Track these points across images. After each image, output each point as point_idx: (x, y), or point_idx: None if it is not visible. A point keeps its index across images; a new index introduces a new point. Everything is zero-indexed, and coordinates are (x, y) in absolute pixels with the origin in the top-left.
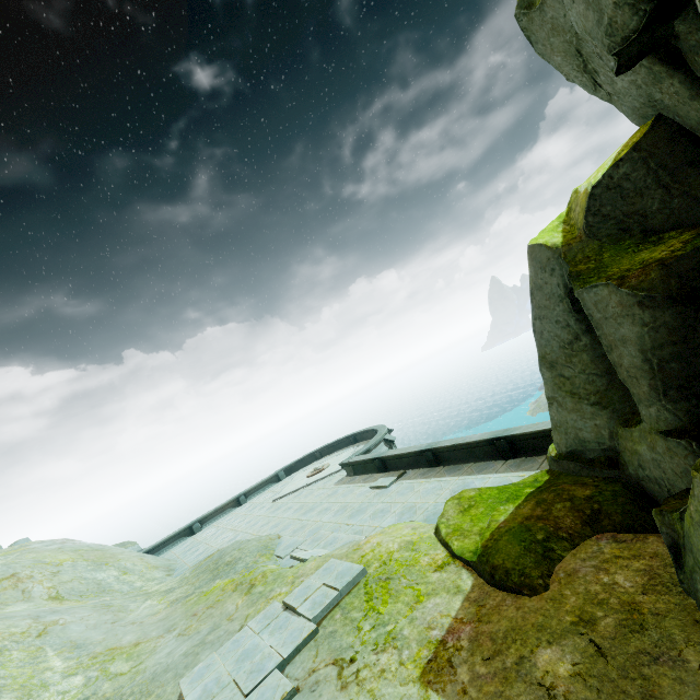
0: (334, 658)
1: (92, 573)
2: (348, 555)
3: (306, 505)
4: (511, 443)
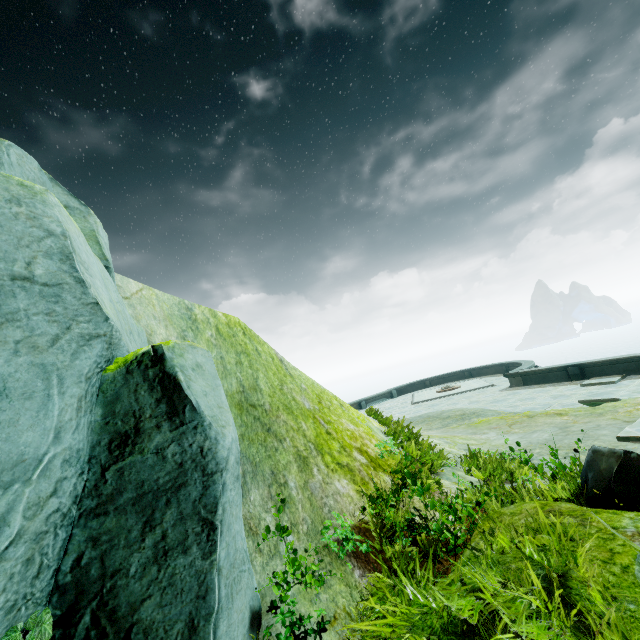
0: None
1: None
2: None
3: (483, 400)
4: None
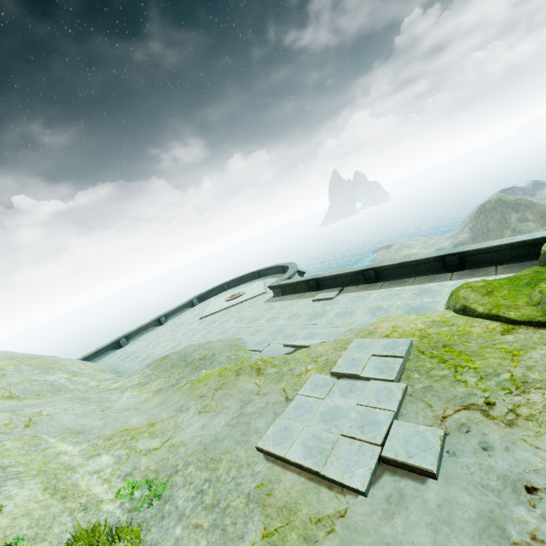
0: (460, 405)
1: (40, 376)
2: (364, 337)
3: (246, 318)
4: (460, 258)
